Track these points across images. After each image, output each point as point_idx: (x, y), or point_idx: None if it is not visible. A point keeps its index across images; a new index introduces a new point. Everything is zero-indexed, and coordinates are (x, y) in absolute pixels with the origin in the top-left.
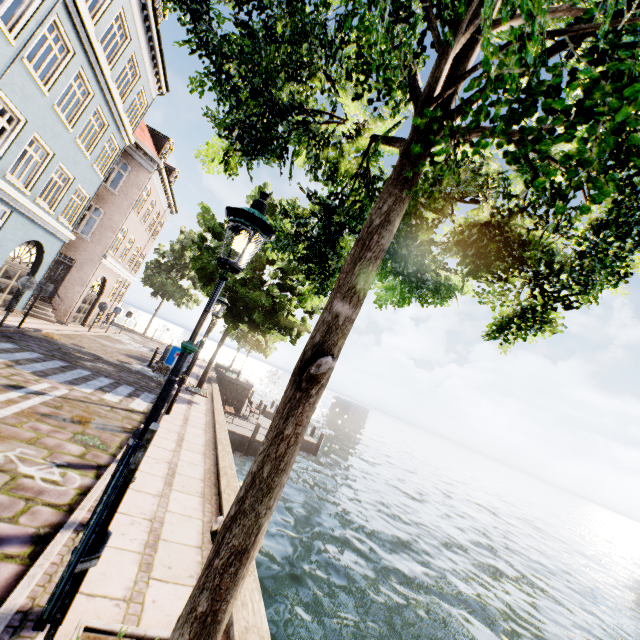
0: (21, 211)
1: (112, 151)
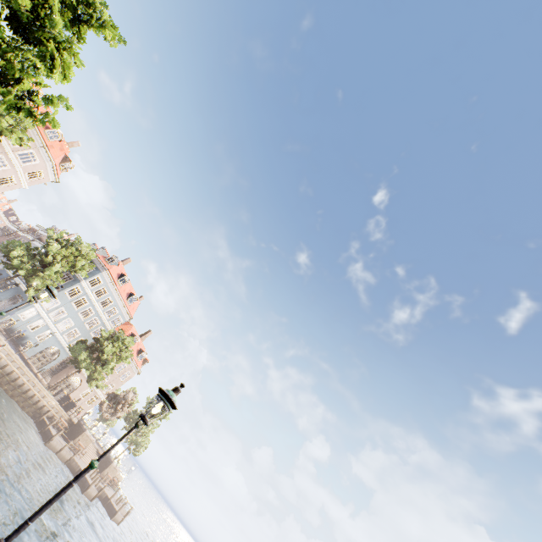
0: (57, 336)
1: None
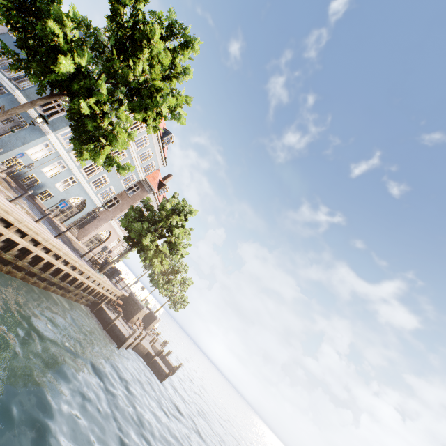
0: (82, 184)
1: (133, 180)
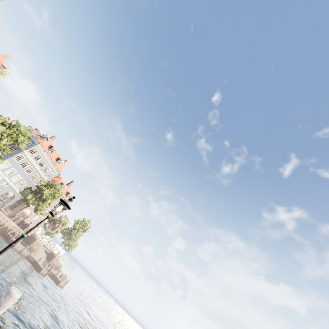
0: (11, 185)
1: None
